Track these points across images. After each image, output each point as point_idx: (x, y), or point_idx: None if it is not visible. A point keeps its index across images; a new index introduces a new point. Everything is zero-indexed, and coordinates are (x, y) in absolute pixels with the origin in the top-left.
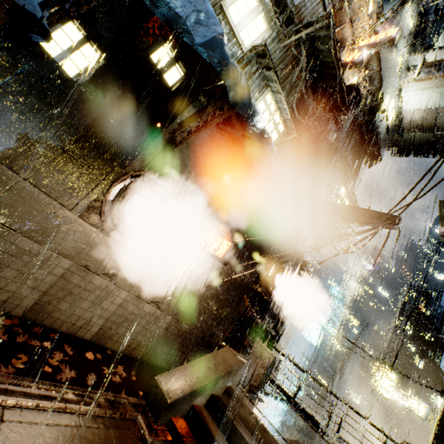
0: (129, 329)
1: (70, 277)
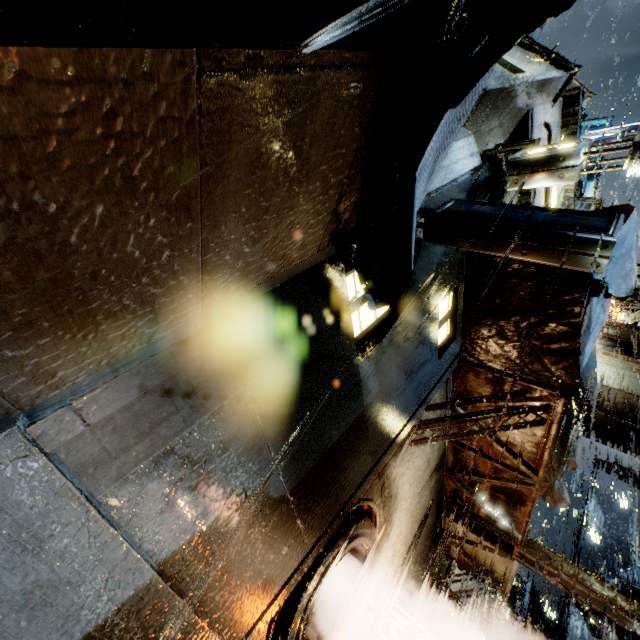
0: None
1: None
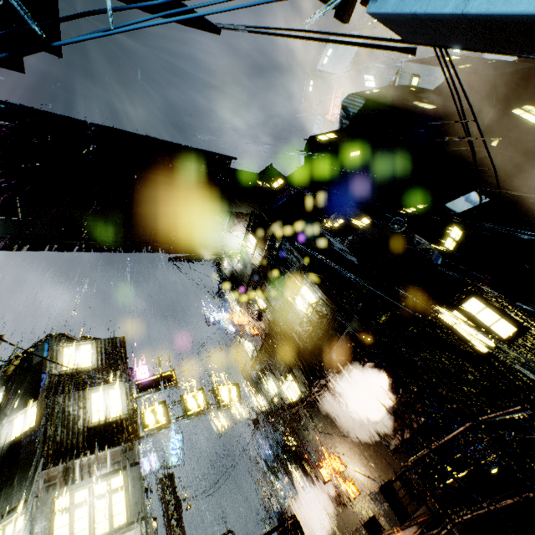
0: None
1: None
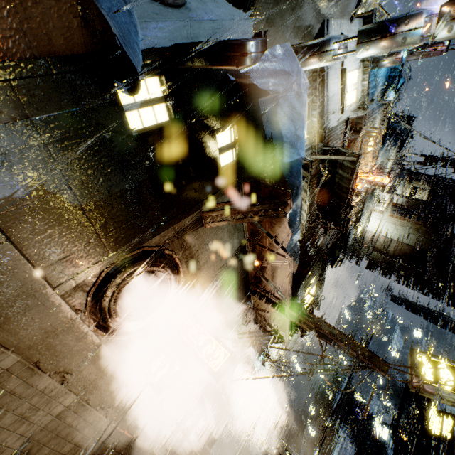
0: (54, 450)
1: (5, 379)
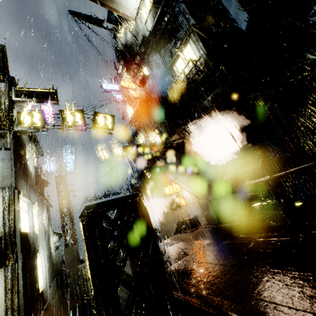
0: None
1: None
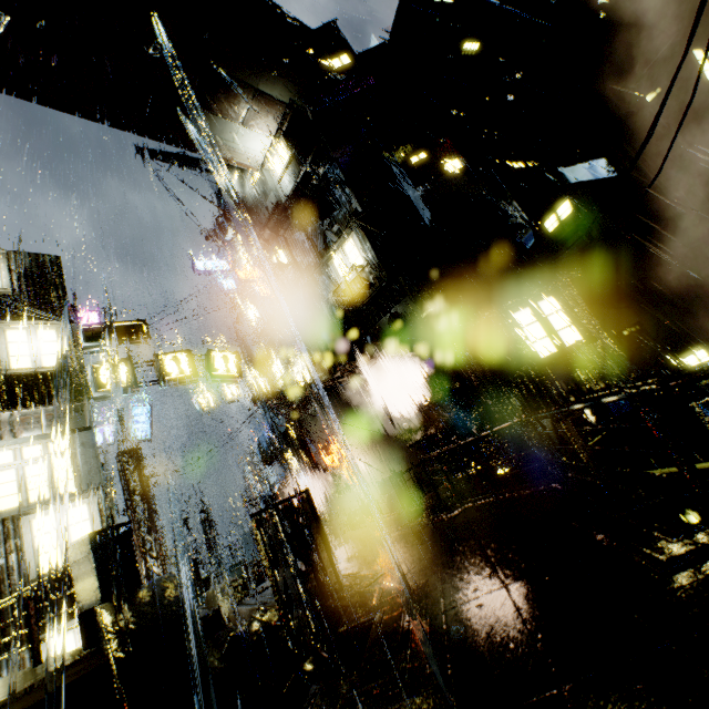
0: None
1: None
